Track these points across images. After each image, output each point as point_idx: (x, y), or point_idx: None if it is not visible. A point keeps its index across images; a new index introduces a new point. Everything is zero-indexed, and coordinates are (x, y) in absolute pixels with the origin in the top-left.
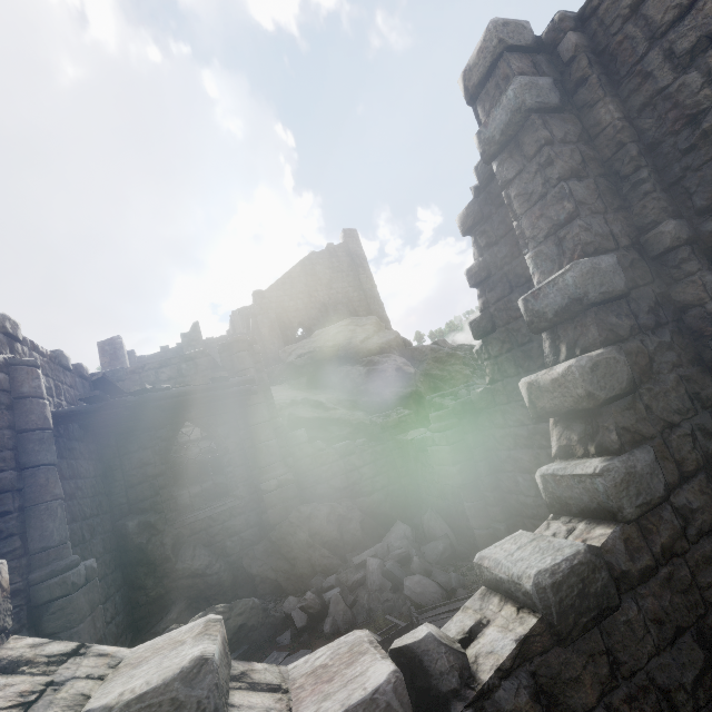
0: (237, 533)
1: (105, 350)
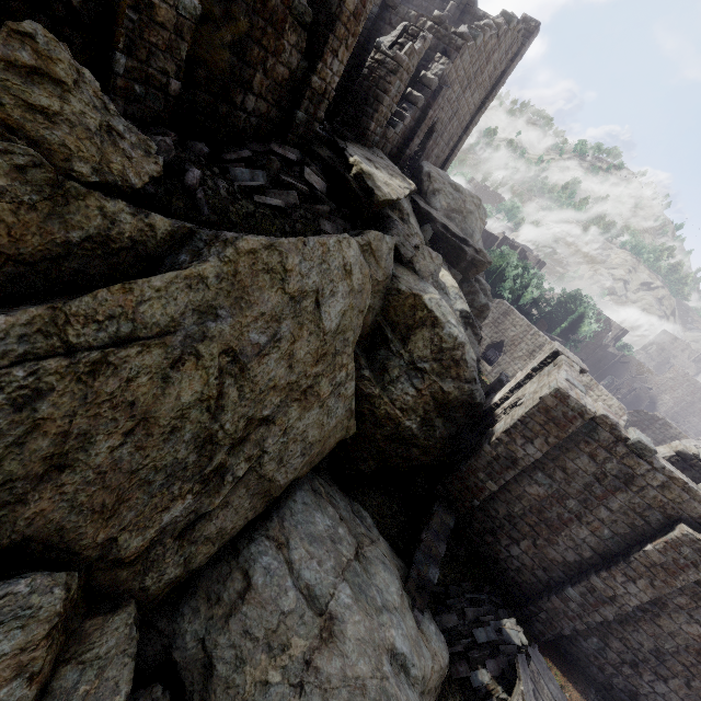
0: None
1: None
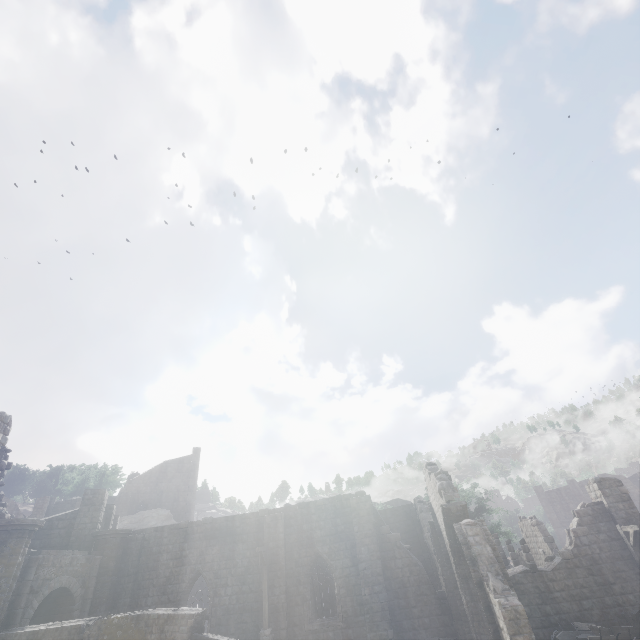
0: None
1: (39, 503)
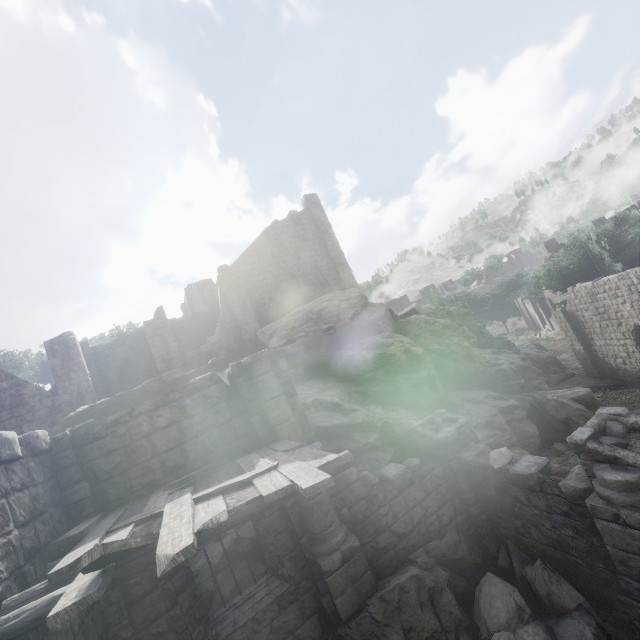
0: (291, 632)
1: (54, 351)
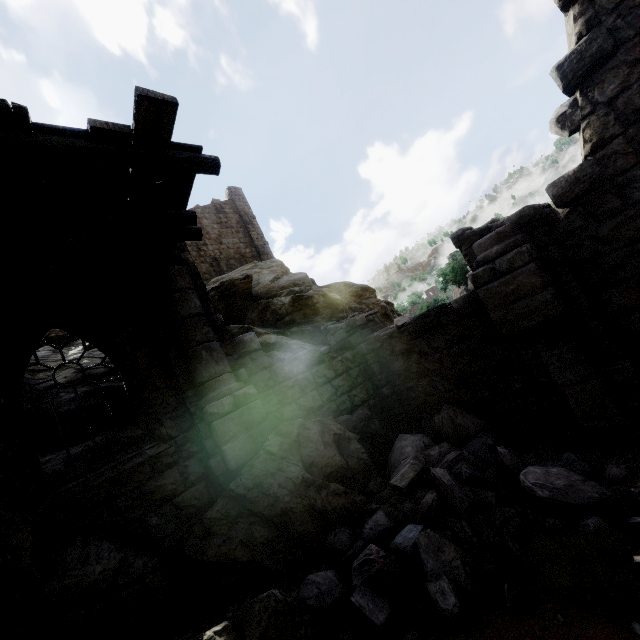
0: (168, 499)
1: None
